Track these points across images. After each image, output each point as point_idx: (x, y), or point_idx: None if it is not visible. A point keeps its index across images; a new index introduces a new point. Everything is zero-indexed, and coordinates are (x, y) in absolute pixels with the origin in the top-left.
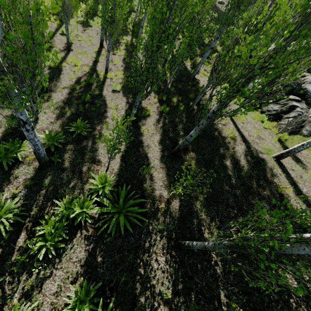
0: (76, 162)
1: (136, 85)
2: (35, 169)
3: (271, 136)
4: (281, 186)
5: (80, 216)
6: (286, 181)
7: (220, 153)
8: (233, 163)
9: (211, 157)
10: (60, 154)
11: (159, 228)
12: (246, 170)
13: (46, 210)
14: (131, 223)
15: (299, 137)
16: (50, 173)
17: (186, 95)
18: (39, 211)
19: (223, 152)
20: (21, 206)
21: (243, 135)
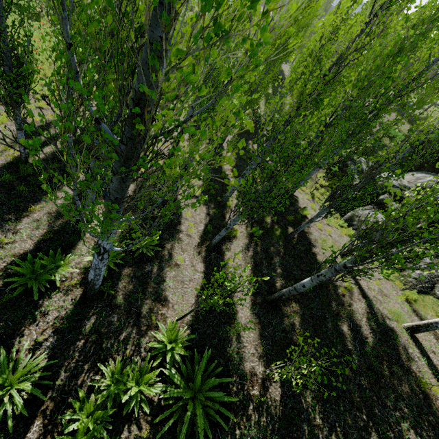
0: (133, 297)
1: (239, 207)
2: (75, 301)
3: (395, 292)
4: (423, 380)
5: (134, 399)
6: (429, 370)
7: (333, 311)
8: (351, 329)
9: (321, 315)
10: (113, 280)
11: (250, 434)
12: (371, 344)
13: (80, 379)
14: (208, 420)
15: (432, 299)
16: (95, 311)
17: (282, 215)
18: (69, 380)
19: (336, 310)
20: (43, 366)
21: (361, 286)
